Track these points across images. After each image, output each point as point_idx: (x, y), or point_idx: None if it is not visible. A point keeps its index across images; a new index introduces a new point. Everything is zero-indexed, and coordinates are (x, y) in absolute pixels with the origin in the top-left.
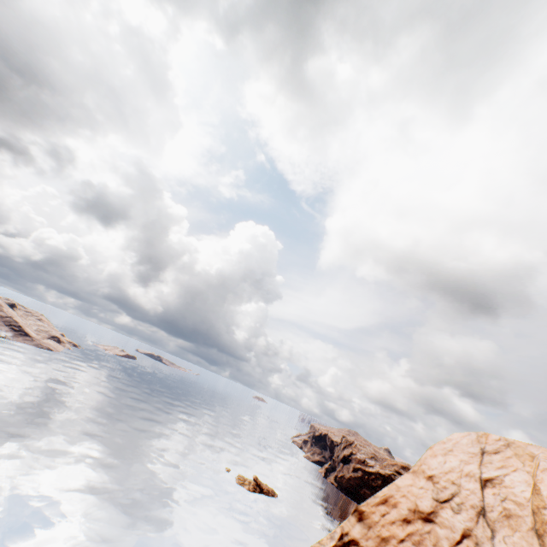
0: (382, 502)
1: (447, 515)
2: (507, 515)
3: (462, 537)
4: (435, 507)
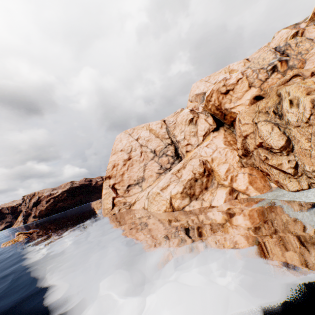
0: (113, 167)
1: (134, 153)
2: (148, 141)
3: (141, 154)
4: (129, 155)
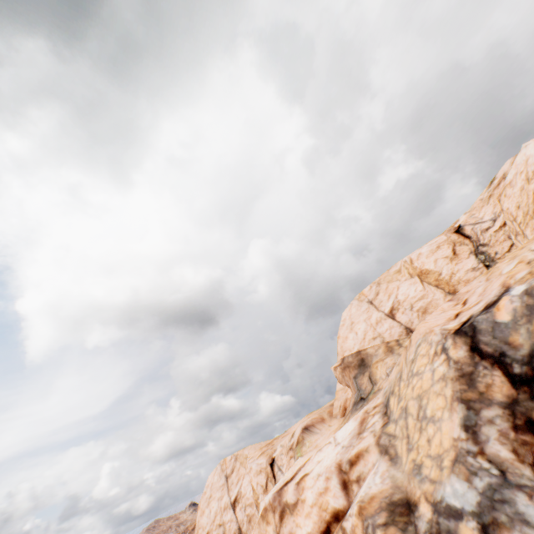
0: None
1: None
2: (250, 520)
3: None
4: None
